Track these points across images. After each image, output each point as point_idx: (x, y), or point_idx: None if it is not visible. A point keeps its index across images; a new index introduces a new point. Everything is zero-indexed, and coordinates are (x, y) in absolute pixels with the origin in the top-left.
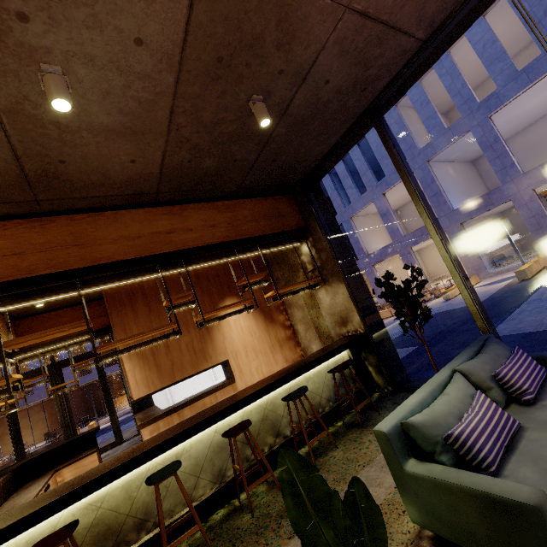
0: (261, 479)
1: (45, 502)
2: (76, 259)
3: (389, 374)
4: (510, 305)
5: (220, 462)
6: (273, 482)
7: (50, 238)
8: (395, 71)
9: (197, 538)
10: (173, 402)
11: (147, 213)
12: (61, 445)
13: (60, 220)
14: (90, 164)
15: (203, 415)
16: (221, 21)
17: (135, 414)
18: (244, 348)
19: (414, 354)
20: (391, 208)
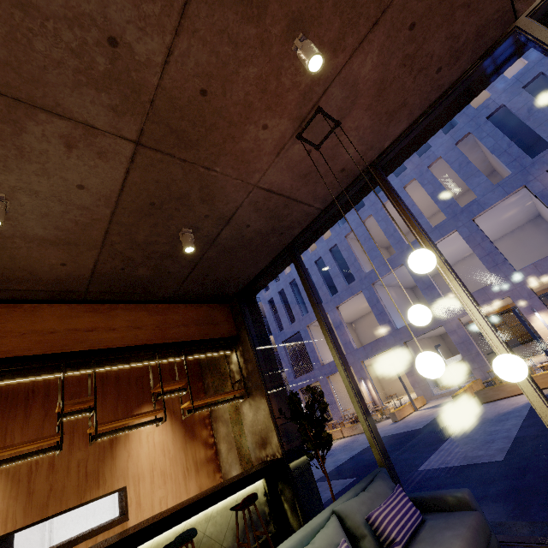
0: None
1: None
2: None
3: (304, 515)
4: (445, 433)
5: None
6: None
7: None
8: (305, 224)
9: None
10: None
11: (71, 309)
12: None
13: None
14: (17, 263)
15: None
16: (153, 183)
17: None
18: (152, 471)
19: (350, 487)
20: (343, 321)
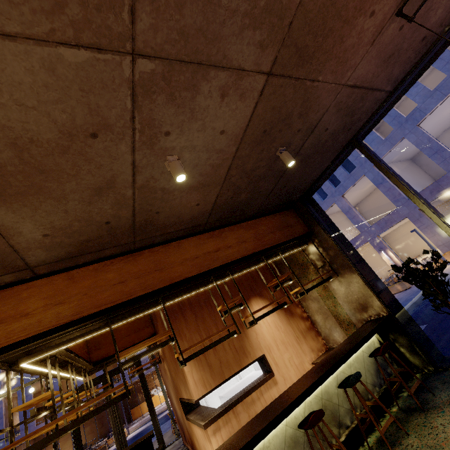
0: None
1: None
2: (159, 280)
3: (424, 354)
4: None
5: None
6: None
7: (140, 267)
8: (370, 113)
9: None
10: (205, 403)
11: (198, 239)
12: None
13: (145, 253)
14: (172, 211)
15: (277, 408)
16: (270, 110)
17: (187, 416)
18: (275, 342)
19: (427, 332)
20: (352, 206)
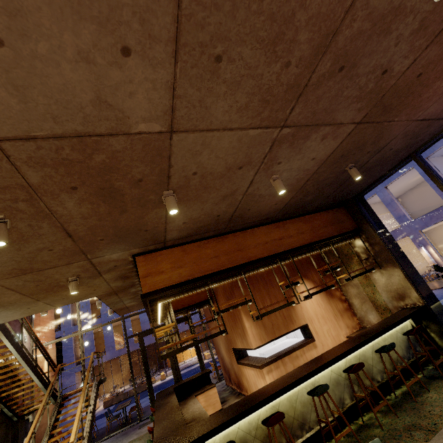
0: (381, 405)
1: (261, 397)
2: (240, 258)
3: None
4: None
5: (338, 393)
6: (384, 411)
7: (227, 247)
8: (433, 134)
9: (343, 440)
10: None
11: (267, 228)
12: (191, 379)
13: (229, 237)
14: (258, 208)
15: (327, 357)
16: (351, 143)
17: (239, 361)
18: (316, 315)
19: None
20: (394, 198)
